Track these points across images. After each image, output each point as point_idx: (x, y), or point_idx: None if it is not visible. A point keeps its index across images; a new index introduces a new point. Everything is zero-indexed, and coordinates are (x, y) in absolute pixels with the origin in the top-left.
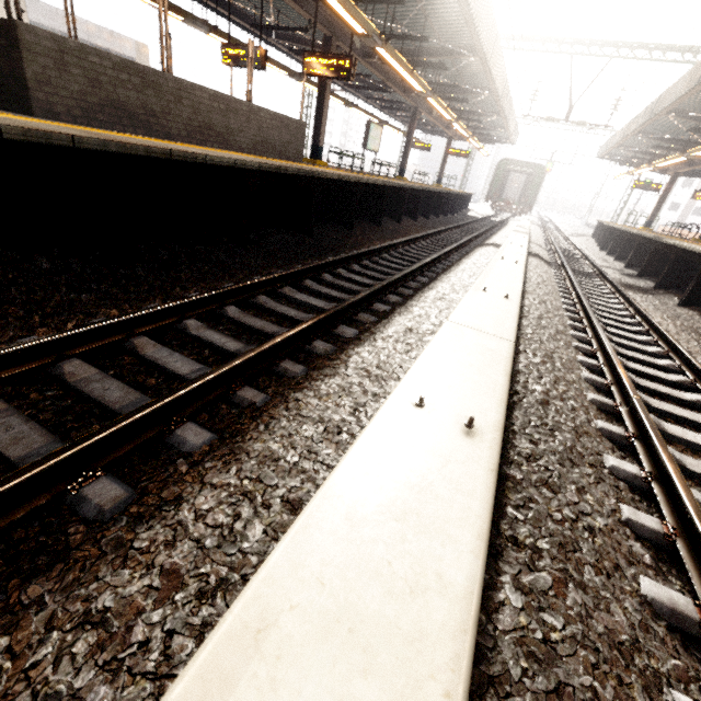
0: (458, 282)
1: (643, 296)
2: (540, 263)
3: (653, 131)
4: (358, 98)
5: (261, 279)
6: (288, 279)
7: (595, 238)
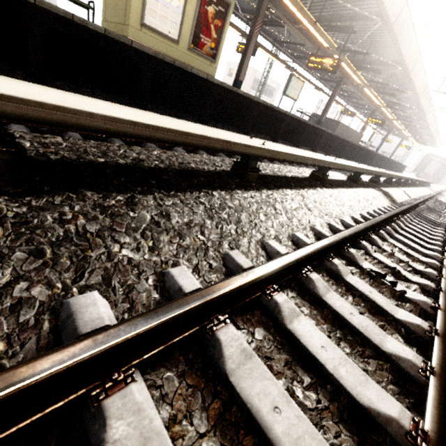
0: None
1: None
2: (429, 189)
3: None
4: (365, 117)
5: None
6: None
7: None
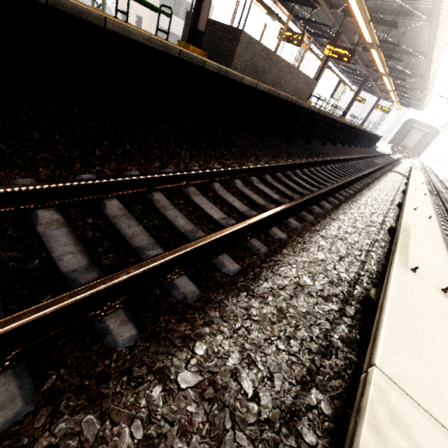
0: (387, 185)
1: None
2: None
3: None
4: (330, 62)
5: (312, 161)
6: (316, 164)
7: None
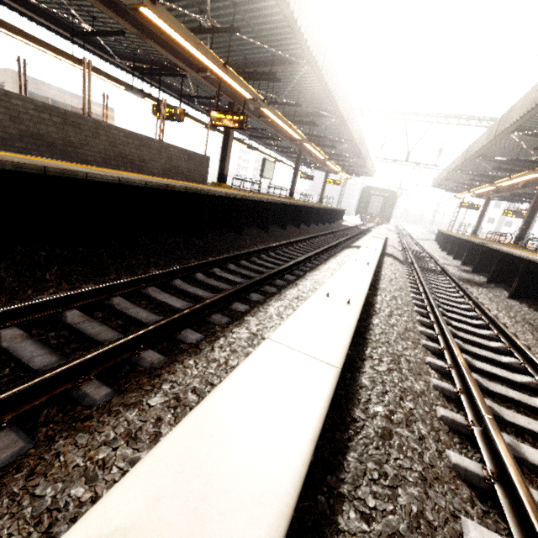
0: (319, 280)
1: (479, 289)
2: (394, 262)
3: (468, 170)
4: (260, 144)
5: (121, 281)
6: (157, 279)
7: (437, 242)
